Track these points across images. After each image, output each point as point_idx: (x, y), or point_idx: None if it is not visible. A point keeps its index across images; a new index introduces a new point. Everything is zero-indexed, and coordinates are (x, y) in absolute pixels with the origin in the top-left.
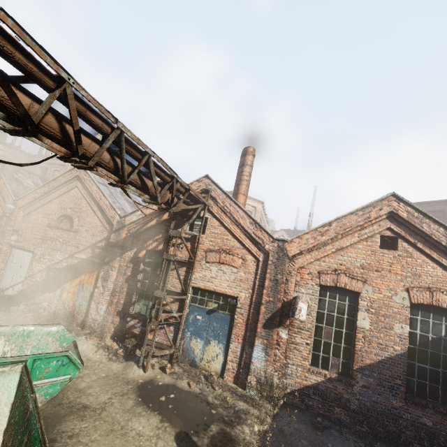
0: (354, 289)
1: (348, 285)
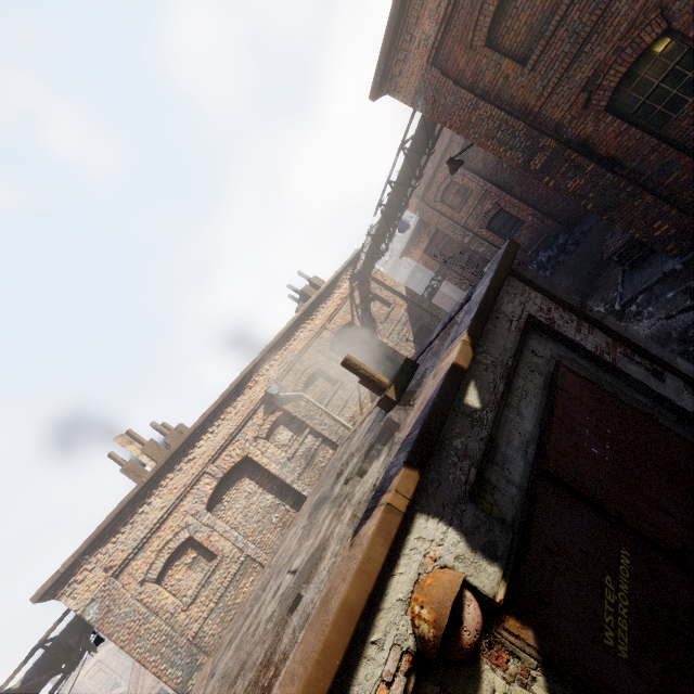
0: (159, 689)
1: (157, 690)
